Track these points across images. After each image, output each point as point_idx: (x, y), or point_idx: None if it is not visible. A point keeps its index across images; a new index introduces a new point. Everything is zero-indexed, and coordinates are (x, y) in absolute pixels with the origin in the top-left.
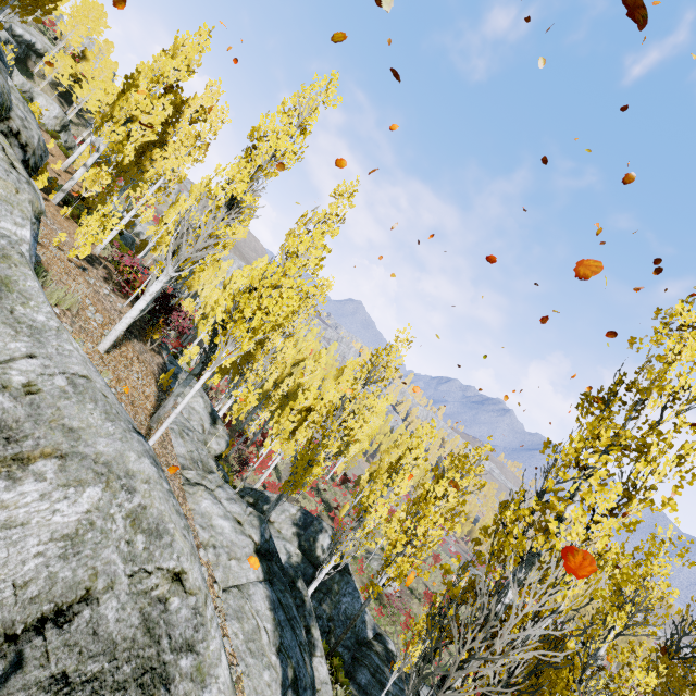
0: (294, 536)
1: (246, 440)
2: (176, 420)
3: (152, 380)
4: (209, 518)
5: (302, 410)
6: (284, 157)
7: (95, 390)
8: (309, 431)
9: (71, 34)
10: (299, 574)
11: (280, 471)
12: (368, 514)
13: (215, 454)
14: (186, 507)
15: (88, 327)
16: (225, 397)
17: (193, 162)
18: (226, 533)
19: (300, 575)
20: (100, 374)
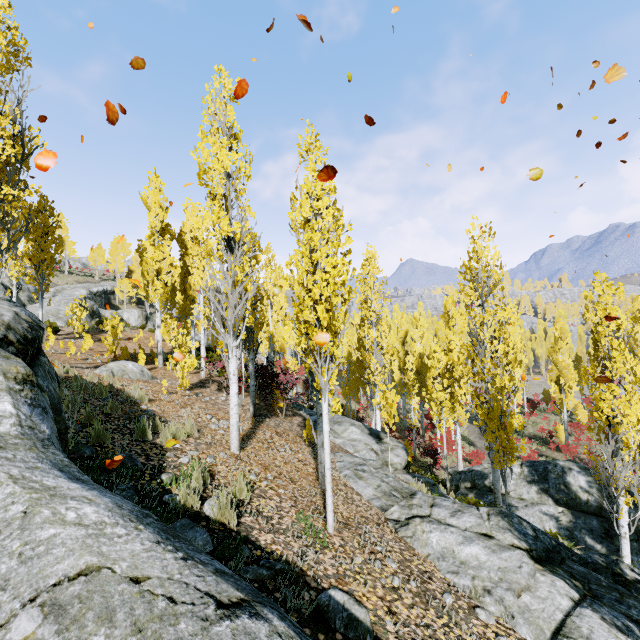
0: (540, 495)
1: (417, 432)
2: (344, 464)
3: (300, 442)
4: (451, 554)
5: (443, 373)
6: (237, 170)
7: (106, 590)
8: (466, 386)
9: (117, 266)
10: (585, 534)
11: (466, 438)
12: (618, 428)
13: (402, 466)
14: (418, 559)
15: (215, 439)
16: (371, 410)
17: (208, 261)
18: (485, 561)
19: (587, 534)
20: (143, 529)
